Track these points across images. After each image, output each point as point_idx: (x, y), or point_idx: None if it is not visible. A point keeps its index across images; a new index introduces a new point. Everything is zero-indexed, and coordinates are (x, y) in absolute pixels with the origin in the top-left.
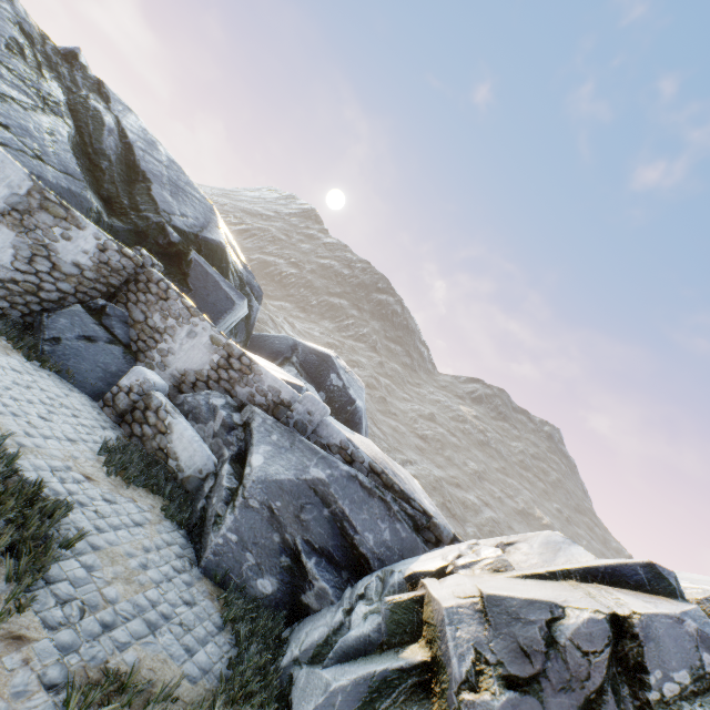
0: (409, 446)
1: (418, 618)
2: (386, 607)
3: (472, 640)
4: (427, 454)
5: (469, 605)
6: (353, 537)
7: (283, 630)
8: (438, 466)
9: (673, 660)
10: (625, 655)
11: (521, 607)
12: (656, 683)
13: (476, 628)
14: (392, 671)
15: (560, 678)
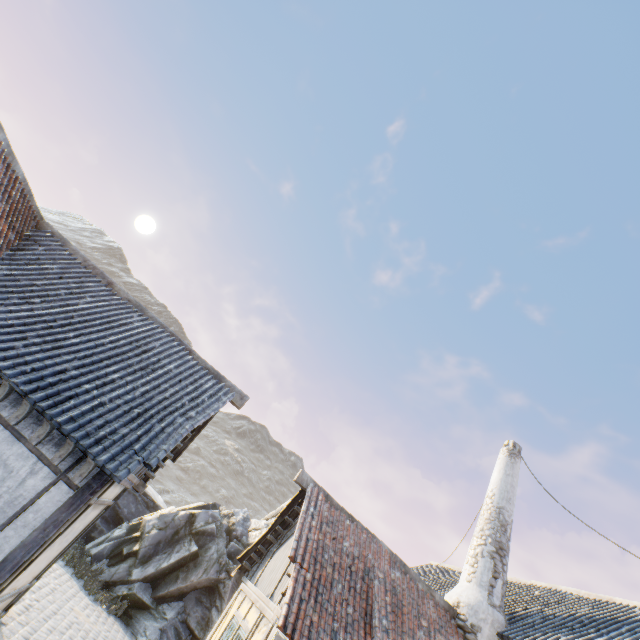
0: (171, 477)
1: (139, 527)
2: (129, 526)
3: (153, 523)
4: (186, 483)
5: (156, 517)
6: (118, 510)
7: (84, 543)
8: (193, 494)
9: (202, 520)
10: (192, 521)
11: (170, 514)
12: (196, 525)
13: (155, 521)
14: (127, 538)
15: (173, 526)
